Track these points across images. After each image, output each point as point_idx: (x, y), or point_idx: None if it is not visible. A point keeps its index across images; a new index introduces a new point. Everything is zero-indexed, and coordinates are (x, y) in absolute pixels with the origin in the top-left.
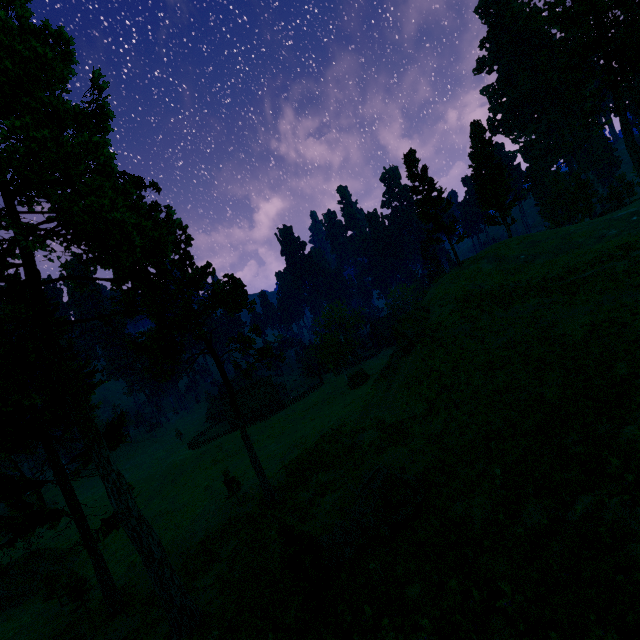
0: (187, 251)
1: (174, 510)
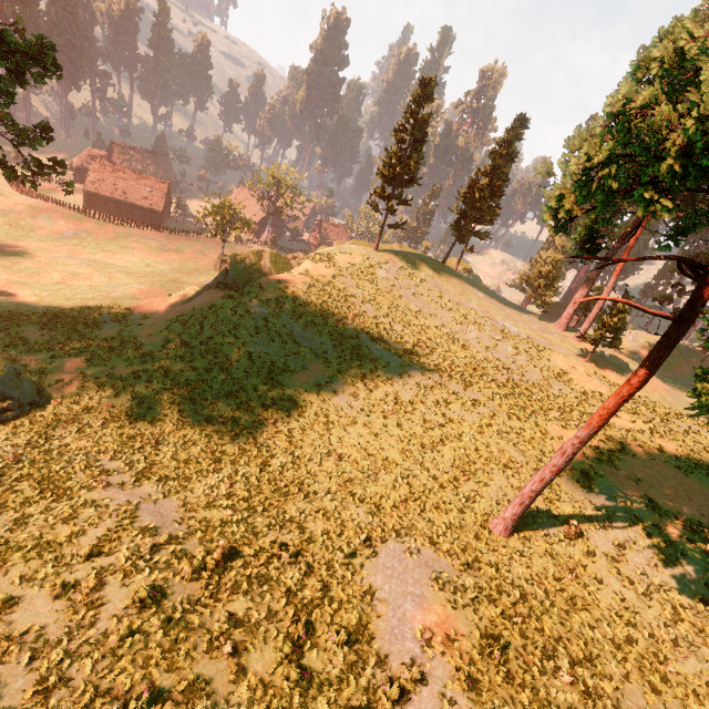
0: None
1: None
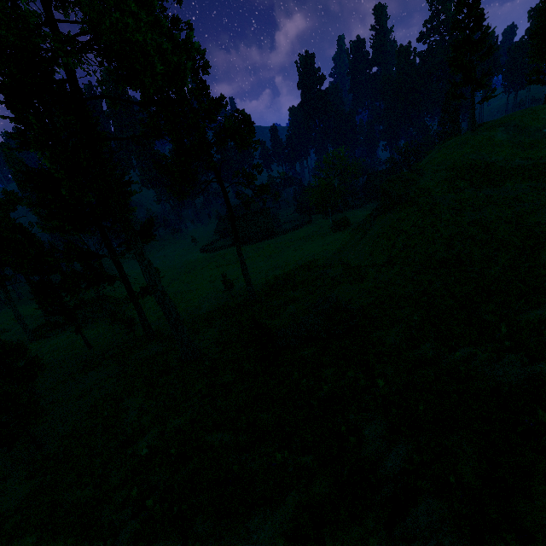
0: (203, 80)
1: (188, 291)
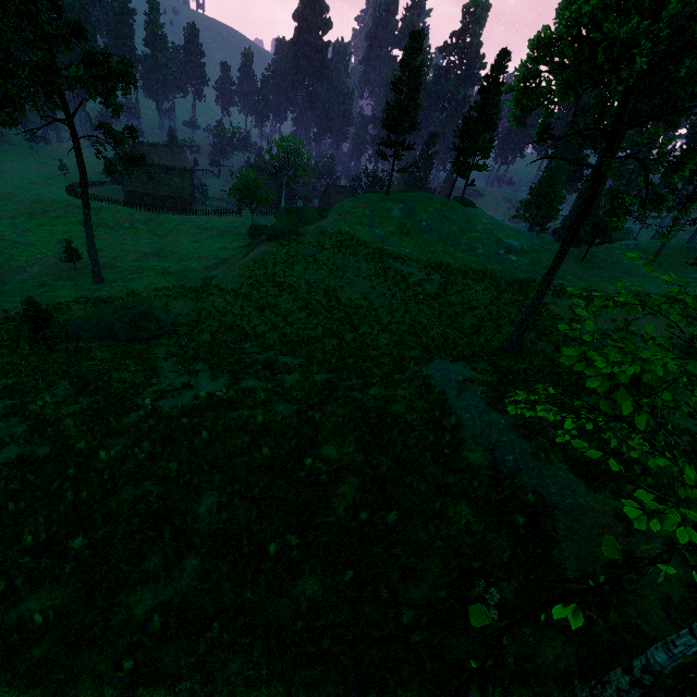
0: None
1: (17, 242)
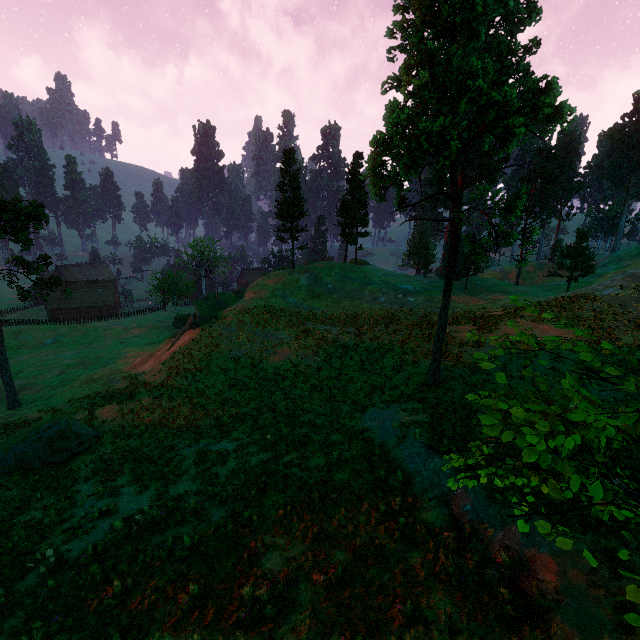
0: None
1: None
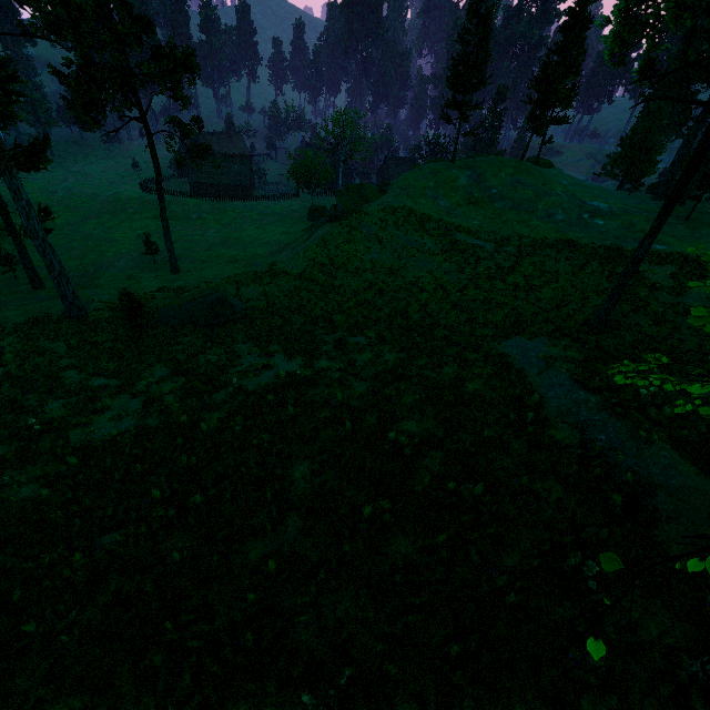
0: None
1: (104, 240)
